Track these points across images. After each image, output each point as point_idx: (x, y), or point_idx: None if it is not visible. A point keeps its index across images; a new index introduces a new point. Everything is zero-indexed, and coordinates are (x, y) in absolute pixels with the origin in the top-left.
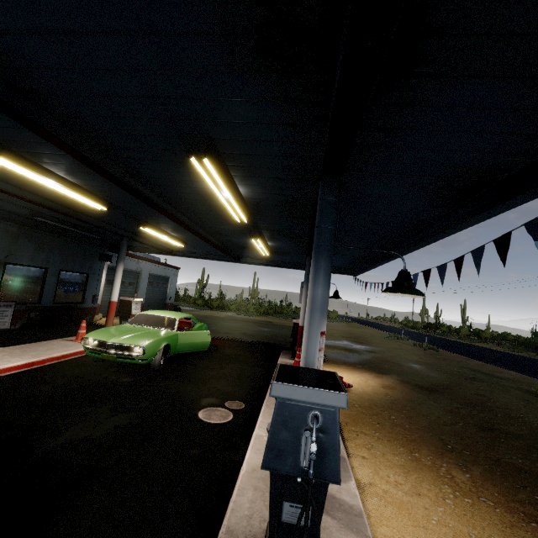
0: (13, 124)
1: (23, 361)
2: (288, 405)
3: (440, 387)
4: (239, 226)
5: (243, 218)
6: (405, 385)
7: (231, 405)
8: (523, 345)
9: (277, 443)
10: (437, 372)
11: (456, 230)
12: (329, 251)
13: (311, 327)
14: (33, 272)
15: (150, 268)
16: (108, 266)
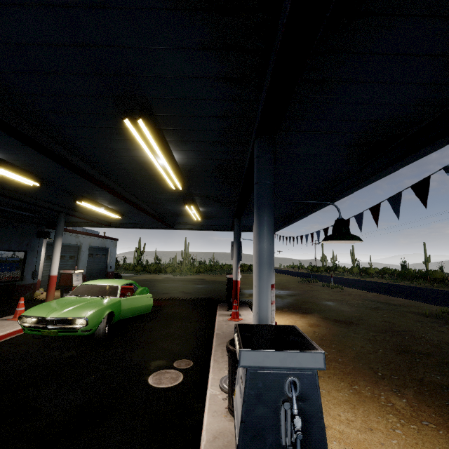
0: None
1: None
2: (261, 375)
3: (354, 319)
4: (174, 194)
5: (178, 185)
6: (327, 321)
7: (180, 365)
8: (400, 276)
9: (253, 422)
10: (347, 306)
11: (368, 183)
12: (271, 206)
13: (261, 281)
14: None
15: (89, 241)
16: (47, 243)
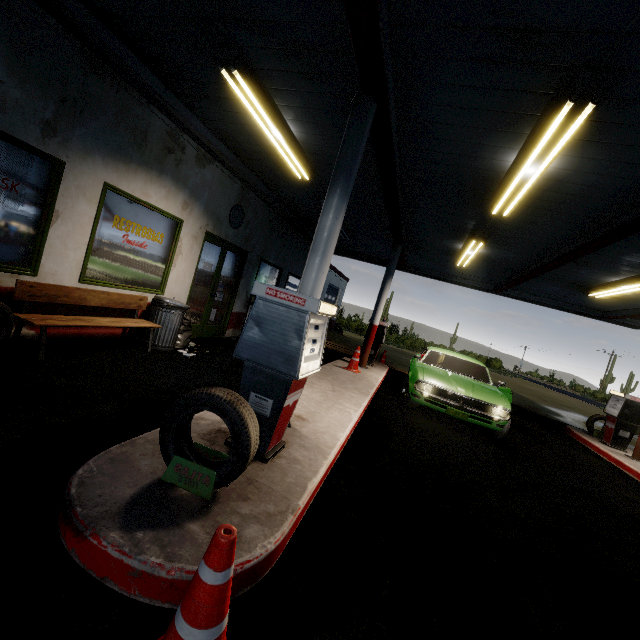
0: None
1: (364, 398)
2: None
3: None
4: None
5: None
6: None
7: None
8: None
9: None
10: None
11: None
12: None
13: None
14: (272, 273)
15: (330, 277)
16: None
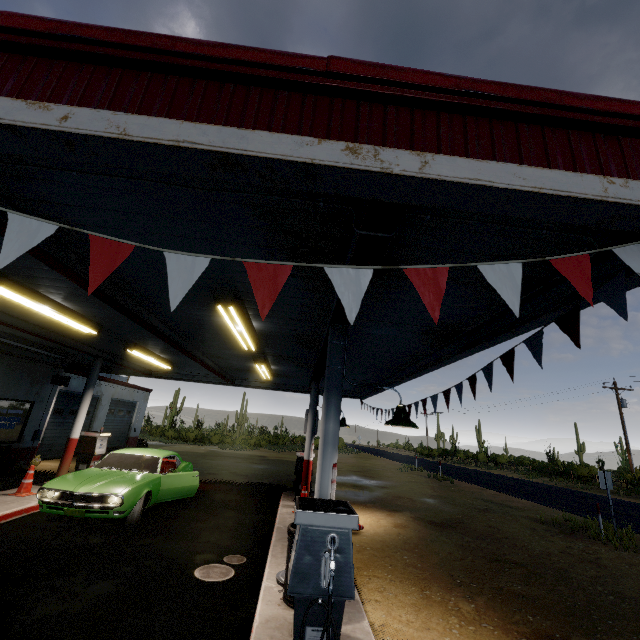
0: (41, 266)
1: None
2: (310, 531)
3: (452, 521)
4: (244, 351)
5: (252, 347)
6: (418, 522)
7: (231, 560)
8: (537, 470)
9: (301, 567)
10: (451, 506)
11: (445, 364)
12: (339, 389)
13: (324, 460)
14: None
15: (113, 391)
16: (58, 391)
